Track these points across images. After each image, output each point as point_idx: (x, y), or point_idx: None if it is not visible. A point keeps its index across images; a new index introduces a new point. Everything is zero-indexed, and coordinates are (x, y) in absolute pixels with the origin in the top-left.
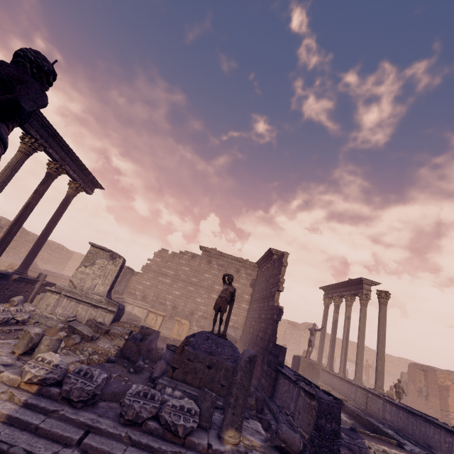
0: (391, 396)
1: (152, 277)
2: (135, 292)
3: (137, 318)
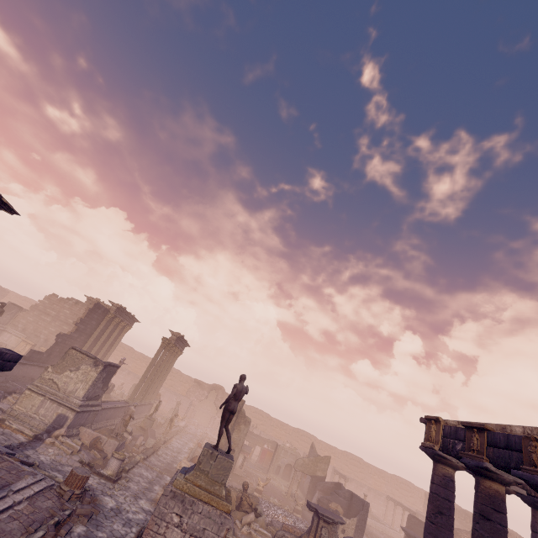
0: (172, 420)
1: (37, 314)
2: (18, 325)
3: (11, 344)
